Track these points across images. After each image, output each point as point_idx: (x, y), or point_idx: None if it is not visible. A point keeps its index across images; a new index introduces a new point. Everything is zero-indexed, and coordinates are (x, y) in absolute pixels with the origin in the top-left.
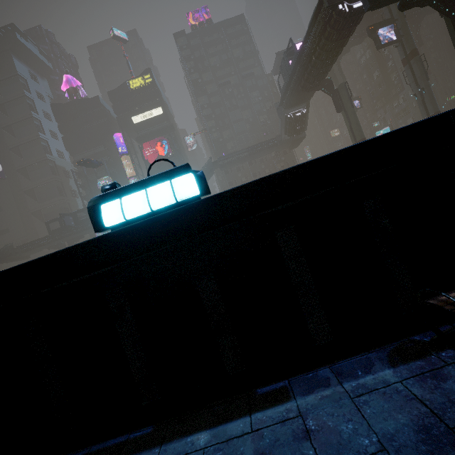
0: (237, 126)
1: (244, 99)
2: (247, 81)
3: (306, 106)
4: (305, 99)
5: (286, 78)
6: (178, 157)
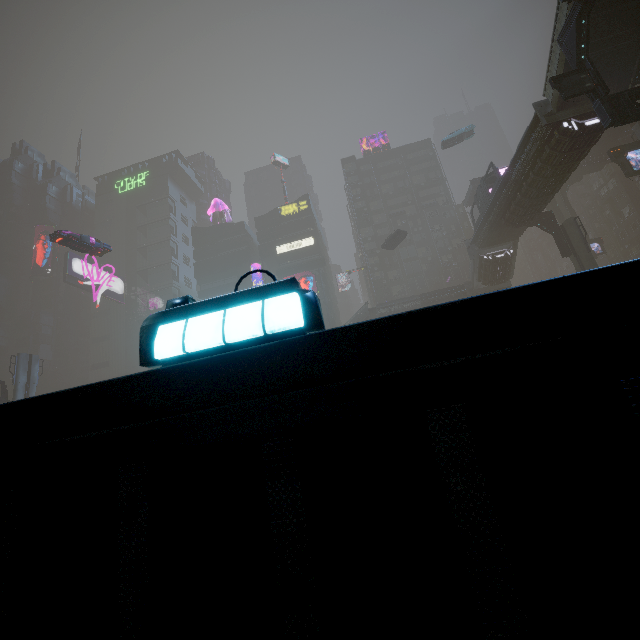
0: (409, 265)
1: (422, 233)
2: (427, 212)
3: (513, 247)
4: (511, 236)
5: (483, 209)
6: (324, 298)
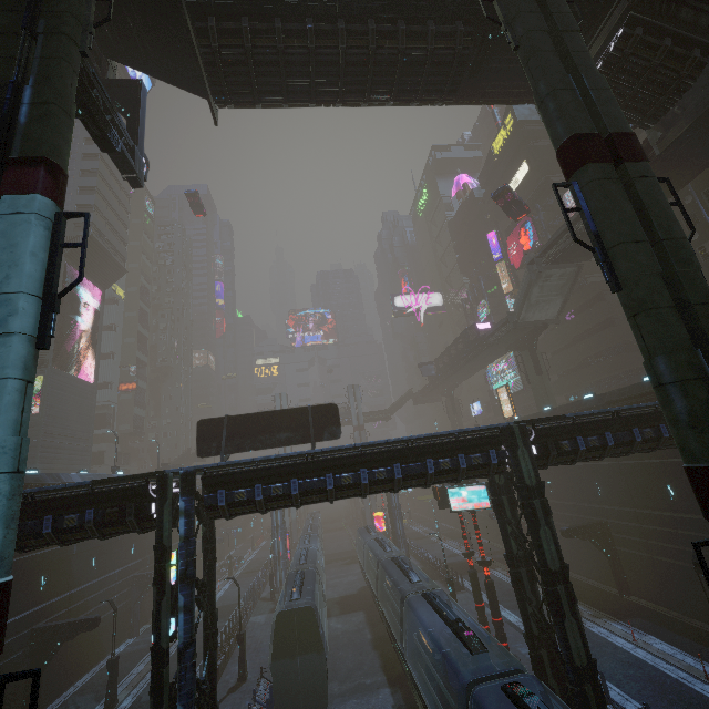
0: None
1: None
2: None
3: (643, 1)
4: None
5: None
6: None
